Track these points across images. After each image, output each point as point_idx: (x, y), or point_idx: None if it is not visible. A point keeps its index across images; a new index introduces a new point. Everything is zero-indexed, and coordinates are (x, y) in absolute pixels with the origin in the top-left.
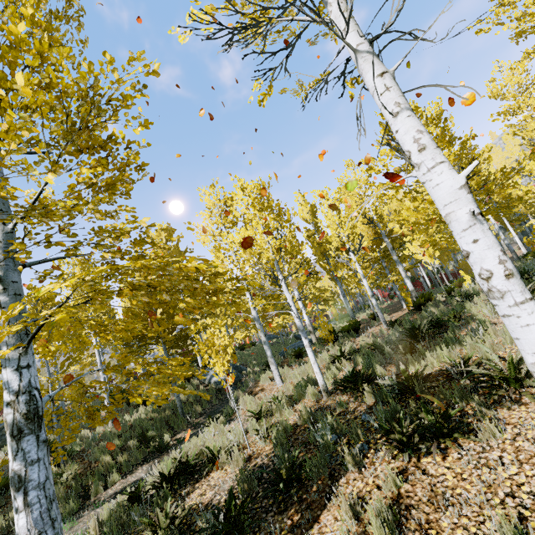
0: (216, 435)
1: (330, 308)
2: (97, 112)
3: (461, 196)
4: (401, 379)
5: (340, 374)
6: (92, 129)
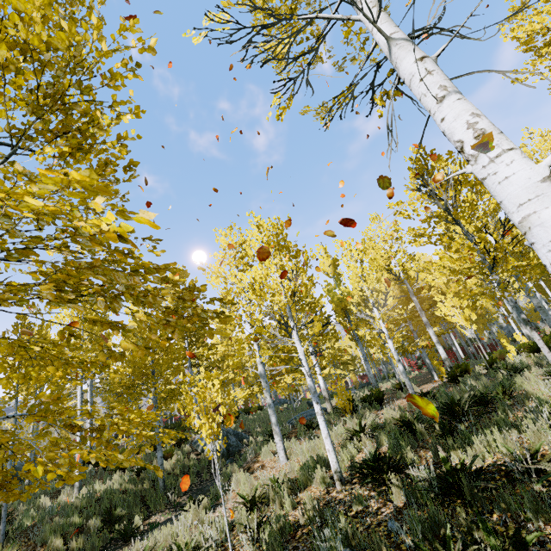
0: (192, 527)
1: (350, 374)
2: (78, 88)
3: (546, 191)
4: (442, 471)
5: (359, 456)
6: (70, 107)
